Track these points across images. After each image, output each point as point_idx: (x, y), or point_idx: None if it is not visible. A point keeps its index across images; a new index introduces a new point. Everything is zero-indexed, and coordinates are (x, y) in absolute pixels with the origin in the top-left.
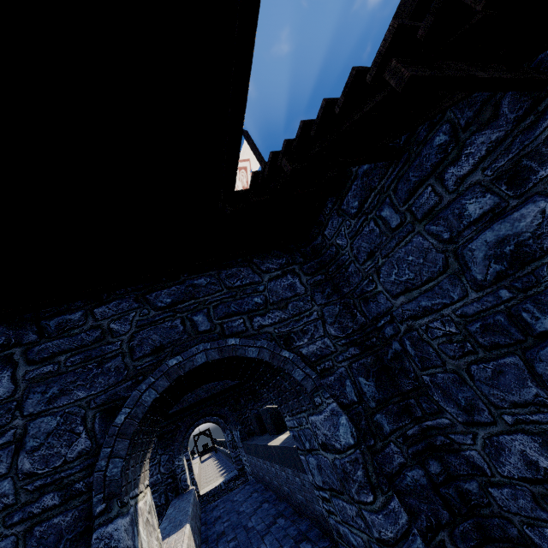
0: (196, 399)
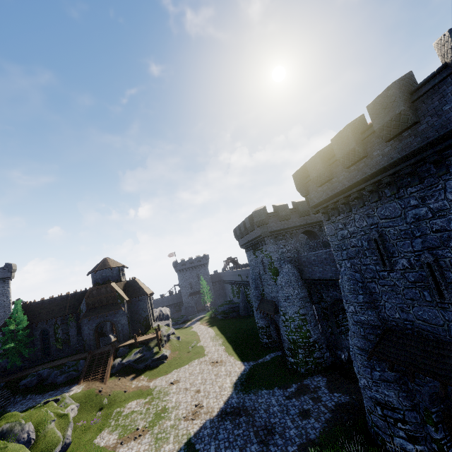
0: (306, 222)
